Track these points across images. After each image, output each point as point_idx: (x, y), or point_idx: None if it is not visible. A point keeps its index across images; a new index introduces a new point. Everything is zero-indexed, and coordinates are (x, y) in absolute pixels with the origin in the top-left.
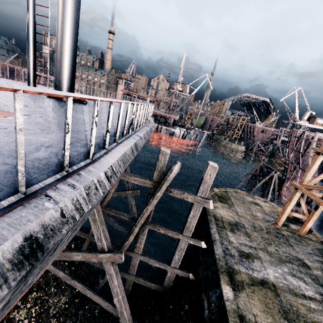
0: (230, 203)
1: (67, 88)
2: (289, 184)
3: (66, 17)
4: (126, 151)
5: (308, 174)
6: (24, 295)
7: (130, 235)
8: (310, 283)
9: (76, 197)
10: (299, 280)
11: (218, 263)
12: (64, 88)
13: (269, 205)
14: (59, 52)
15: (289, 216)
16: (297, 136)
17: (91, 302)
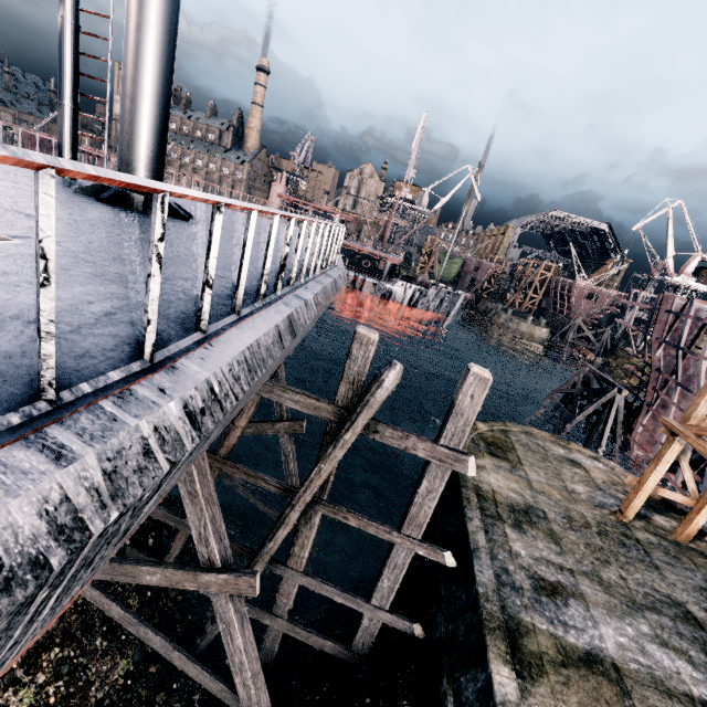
0: (515, 460)
1: None
2: (650, 420)
3: (148, 16)
4: (260, 338)
5: (703, 401)
6: (33, 654)
7: (279, 527)
8: (703, 665)
9: (61, 490)
10: (676, 657)
11: (484, 607)
12: None
13: (605, 466)
14: (130, 96)
15: (652, 495)
16: (674, 310)
17: (186, 674)
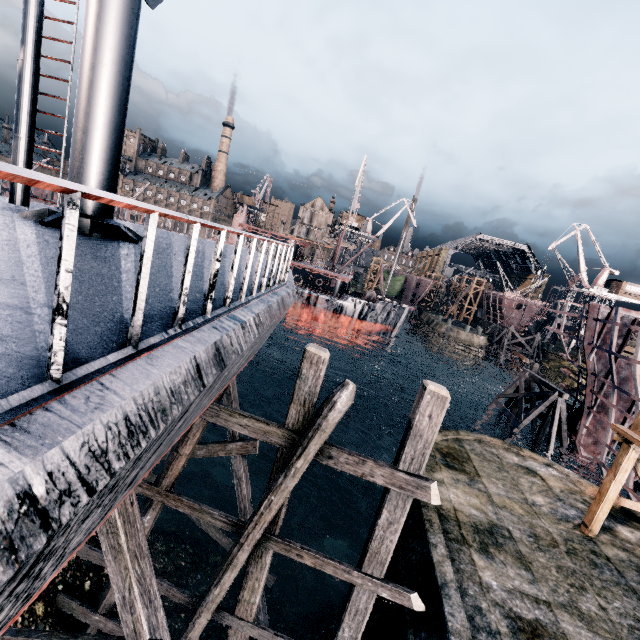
0: (472, 471)
1: (94, 206)
2: (592, 422)
3: (101, 56)
4: (162, 379)
5: None
6: None
7: (226, 570)
8: None
9: None
10: None
11: None
12: (87, 205)
13: (559, 473)
14: (81, 127)
15: None
16: (600, 318)
17: None
